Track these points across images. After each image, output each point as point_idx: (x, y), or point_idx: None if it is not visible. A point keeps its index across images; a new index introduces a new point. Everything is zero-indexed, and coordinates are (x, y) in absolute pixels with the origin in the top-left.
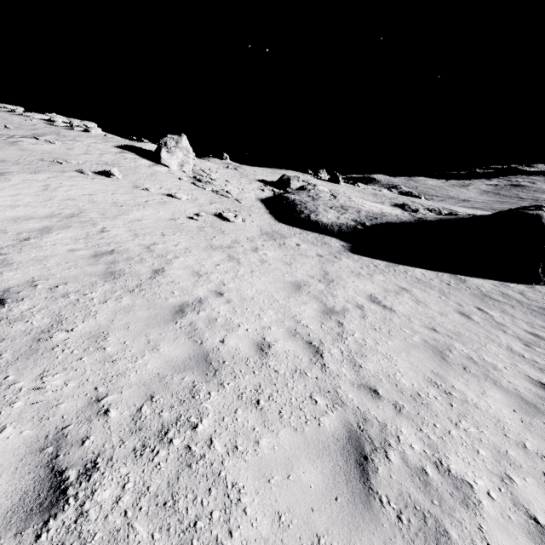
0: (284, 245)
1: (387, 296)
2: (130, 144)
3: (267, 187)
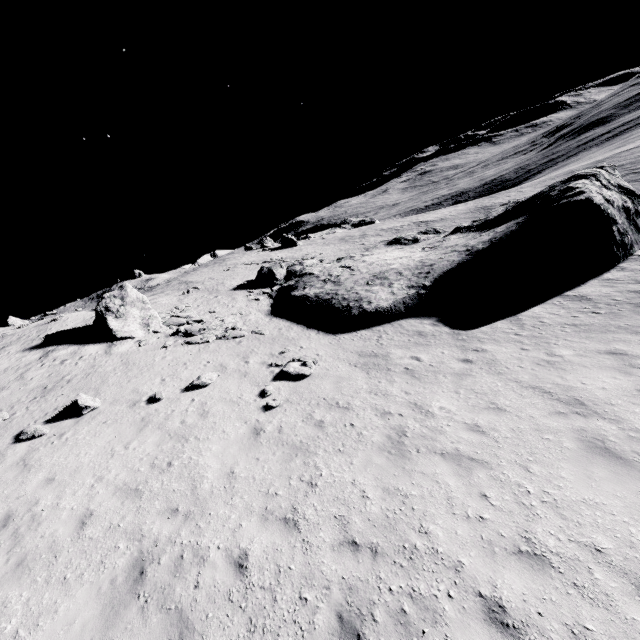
0: (415, 372)
1: None
2: (42, 332)
3: (254, 292)
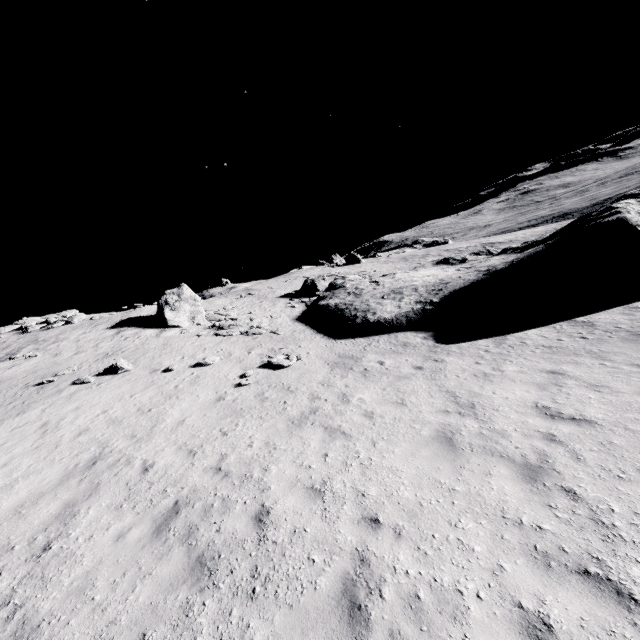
0: (368, 372)
1: (554, 398)
2: (124, 317)
3: (294, 301)
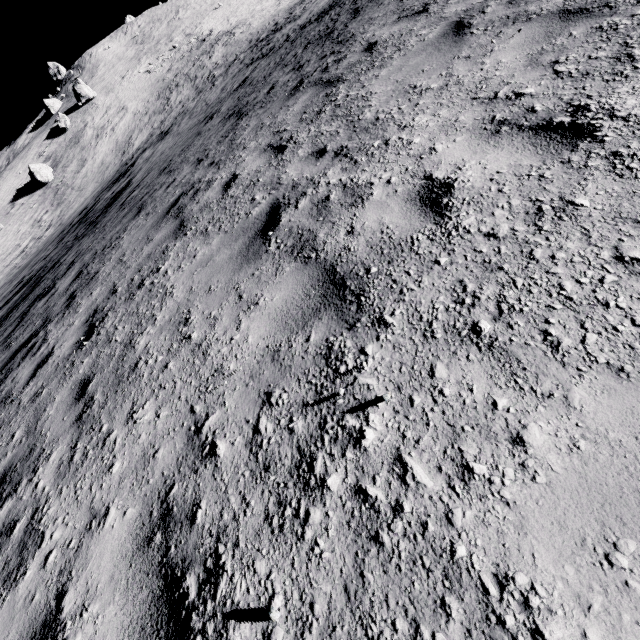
0: None
1: None
2: None
3: None
